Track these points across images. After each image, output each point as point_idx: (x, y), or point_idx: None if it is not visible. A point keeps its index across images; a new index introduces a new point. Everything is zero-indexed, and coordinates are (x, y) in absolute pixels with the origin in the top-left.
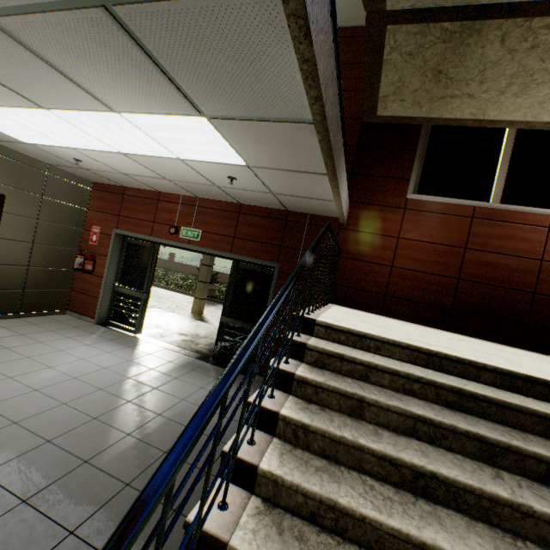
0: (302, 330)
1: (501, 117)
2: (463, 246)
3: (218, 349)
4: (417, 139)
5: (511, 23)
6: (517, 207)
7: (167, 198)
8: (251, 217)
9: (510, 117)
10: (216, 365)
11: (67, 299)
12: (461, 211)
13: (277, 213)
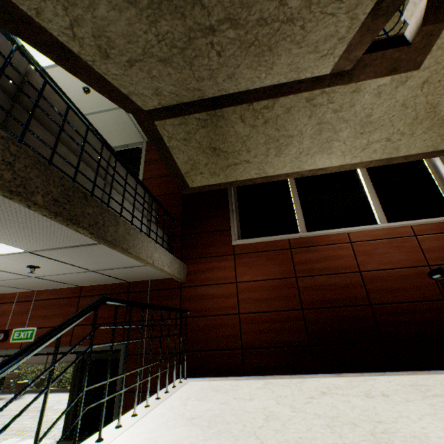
0: None
1: (278, 172)
2: (293, 275)
3: None
4: (227, 198)
5: (240, 108)
6: (319, 232)
7: (1, 299)
8: (92, 298)
9: (283, 171)
10: None
11: None
12: (280, 245)
13: (118, 287)
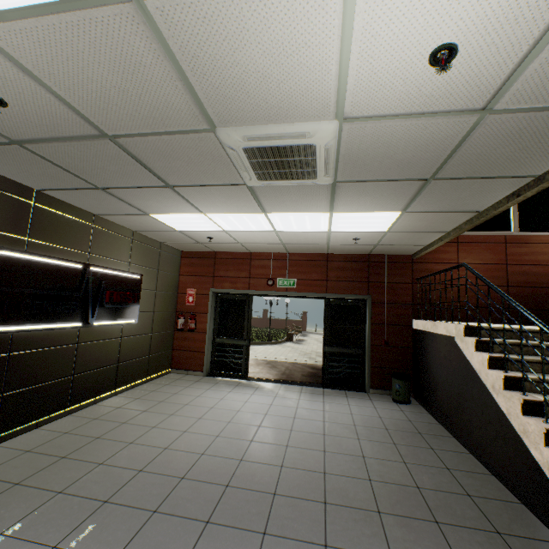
0: (472, 335)
1: None
2: (504, 263)
3: (326, 375)
4: None
5: None
6: (534, 233)
7: (258, 256)
8: (338, 263)
9: None
10: (332, 389)
11: (170, 359)
12: (497, 240)
13: (359, 257)
